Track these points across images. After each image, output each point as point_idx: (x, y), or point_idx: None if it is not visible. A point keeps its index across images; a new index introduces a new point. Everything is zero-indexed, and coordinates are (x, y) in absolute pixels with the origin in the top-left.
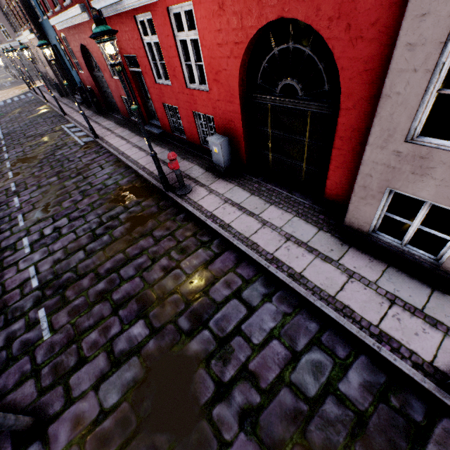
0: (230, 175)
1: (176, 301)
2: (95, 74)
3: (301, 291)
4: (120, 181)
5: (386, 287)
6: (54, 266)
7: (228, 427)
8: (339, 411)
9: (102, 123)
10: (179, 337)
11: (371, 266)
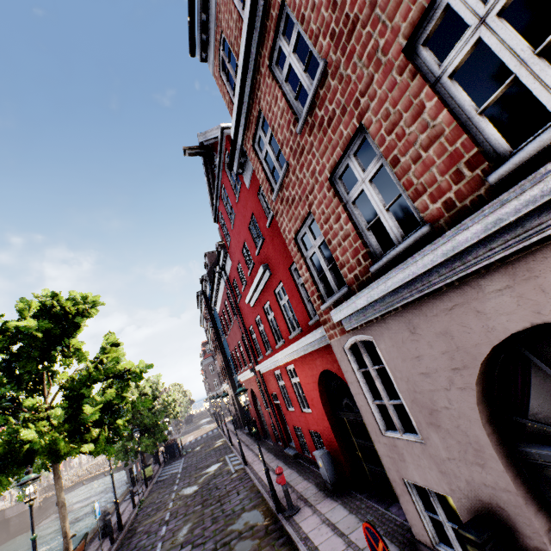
0: (339, 492)
1: None
2: (258, 407)
3: None
4: (247, 505)
5: None
6: None
7: None
8: None
9: (255, 450)
10: None
11: None
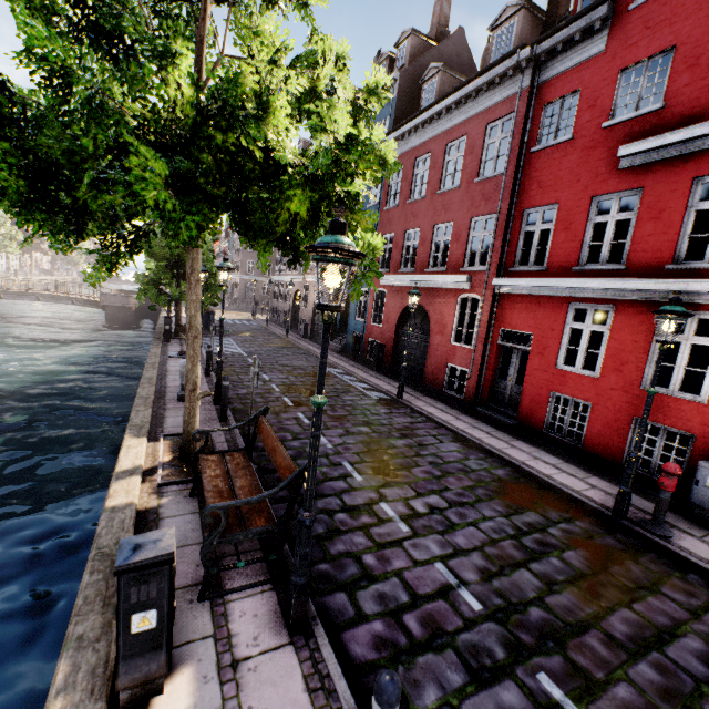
0: None
1: None
2: (403, 331)
3: None
4: (492, 469)
5: None
6: (487, 579)
7: None
8: None
9: (390, 382)
10: None
11: None
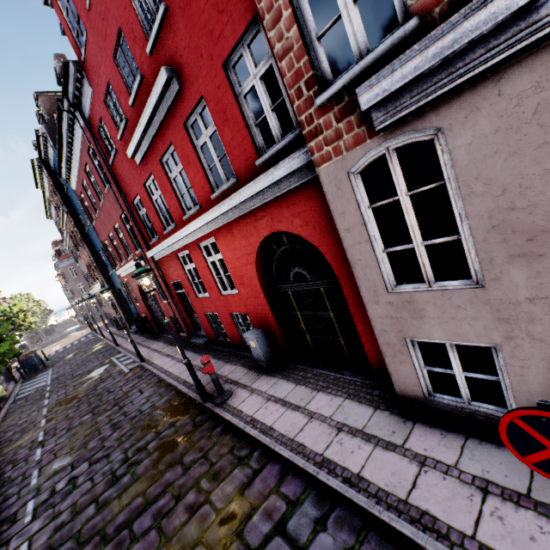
0: (274, 368)
1: None
2: (150, 302)
3: (361, 501)
4: (157, 402)
5: (471, 469)
6: (53, 535)
7: None
8: None
9: (151, 346)
10: None
11: (445, 442)
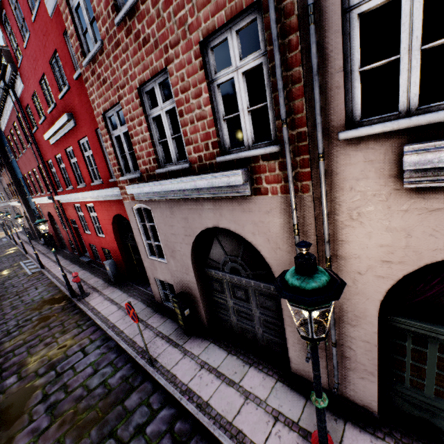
0: (119, 283)
1: (44, 360)
2: (56, 226)
3: (116, 339)
4: (45, 295)
5: (160, 329)
6: None
7: (39, 413)
8: (101, 391)
9: (53, 257)
10: (35, 378)
11: (160, 320)
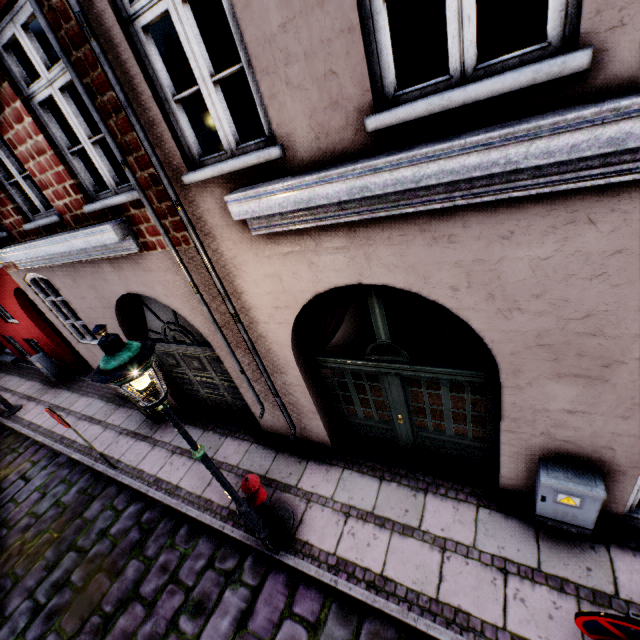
0: (65, 381)
1: None
2: None
3: (67, 452)
4: None
5: (124, 425)
6: None
7: None
8: (54, 512)
9: None
10: None
11: (124, 415)
